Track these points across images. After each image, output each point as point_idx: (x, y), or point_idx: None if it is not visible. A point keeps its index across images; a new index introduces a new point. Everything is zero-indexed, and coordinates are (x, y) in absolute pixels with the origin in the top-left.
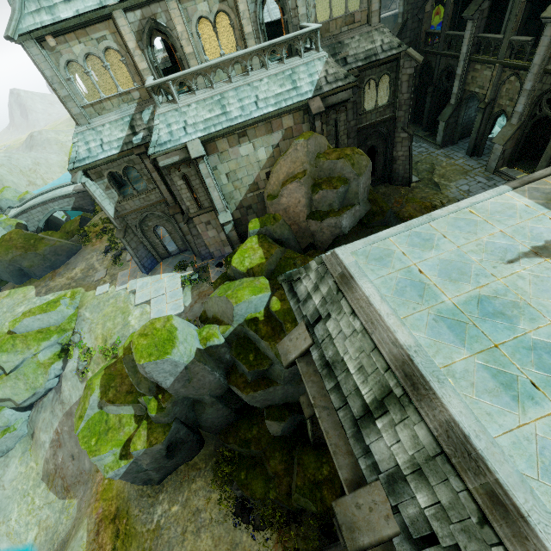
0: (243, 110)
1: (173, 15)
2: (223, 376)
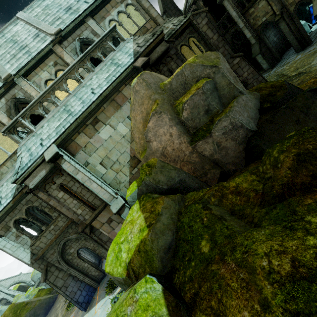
0: (84, 103)
1: (26, 89)
2: None
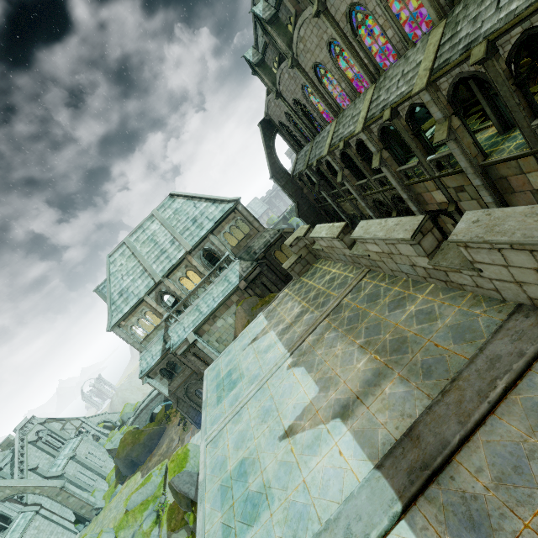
0: (208, 307)
1: (168, 285)
2: None
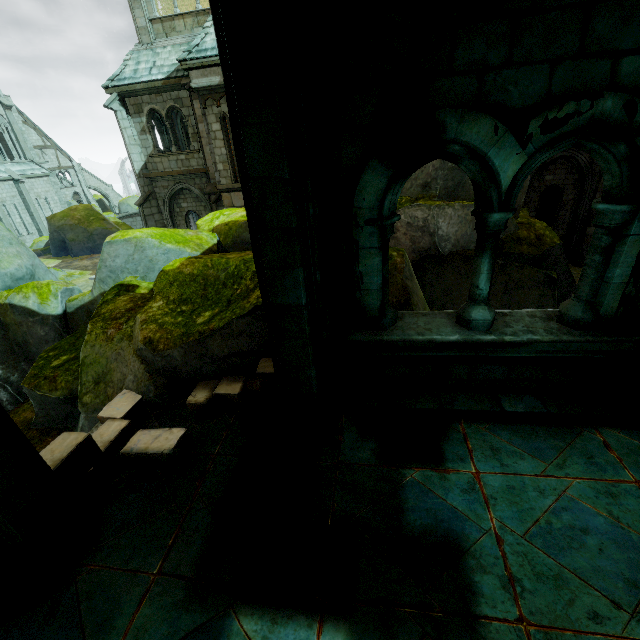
0: None
1: None
2: (13, 392)
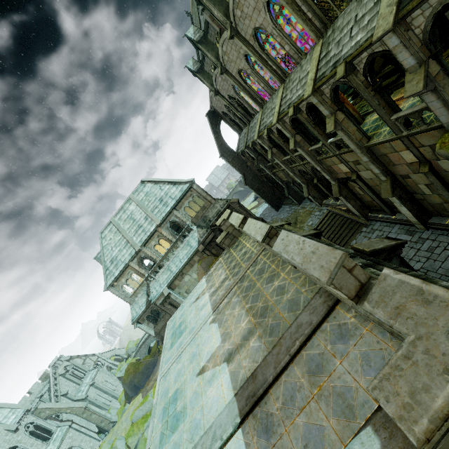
0: (177, 267)
1: (146, 252)
2: None
